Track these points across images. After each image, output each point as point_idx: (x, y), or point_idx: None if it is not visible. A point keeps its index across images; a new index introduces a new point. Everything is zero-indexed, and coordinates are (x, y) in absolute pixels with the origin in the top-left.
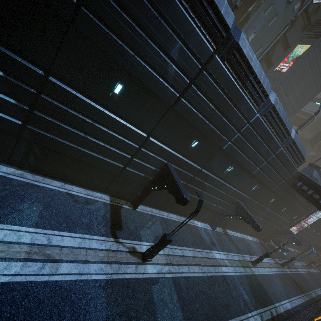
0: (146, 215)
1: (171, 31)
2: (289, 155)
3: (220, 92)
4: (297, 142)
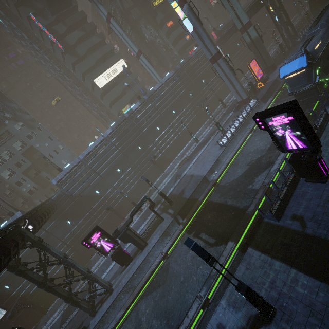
0: None
1: None
2: None
3: None
4: None
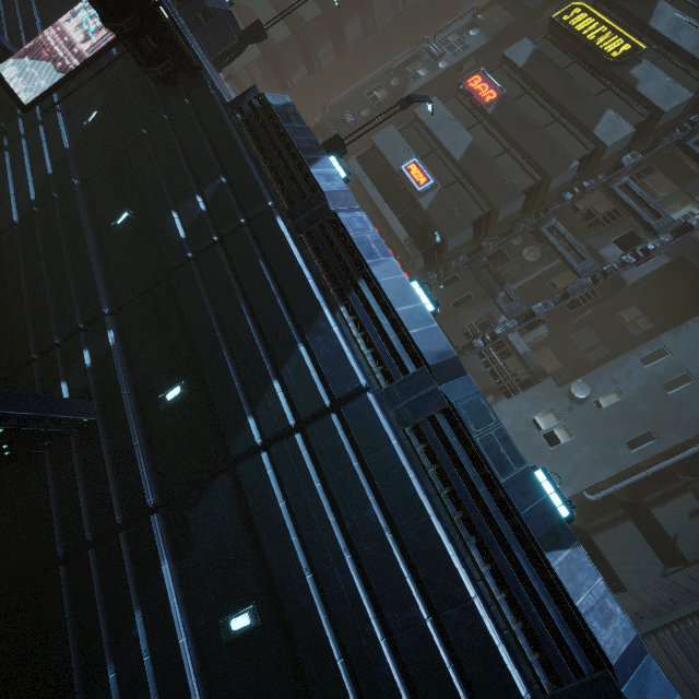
0: None
1: (218, 167)
2: None
3: (266, 275)
4: None
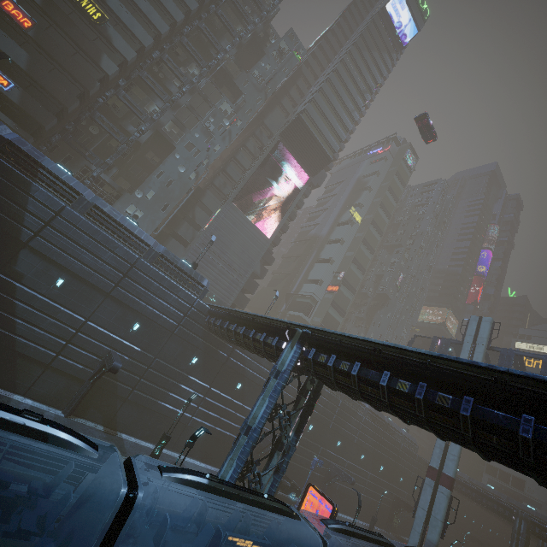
0: None
1: None
2: (170, 276)
3: None
4: (174, 260)
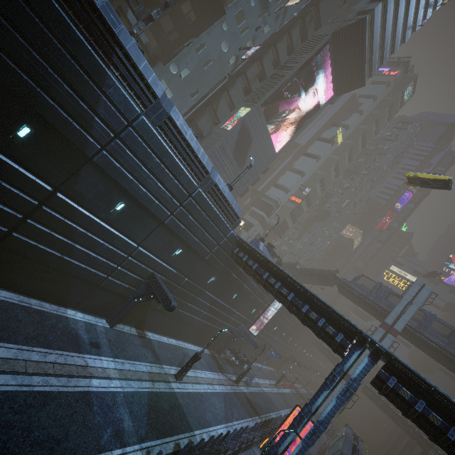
0: None
1: None
2: (217, 206)
3: (55, 42)
4: (224, 190)
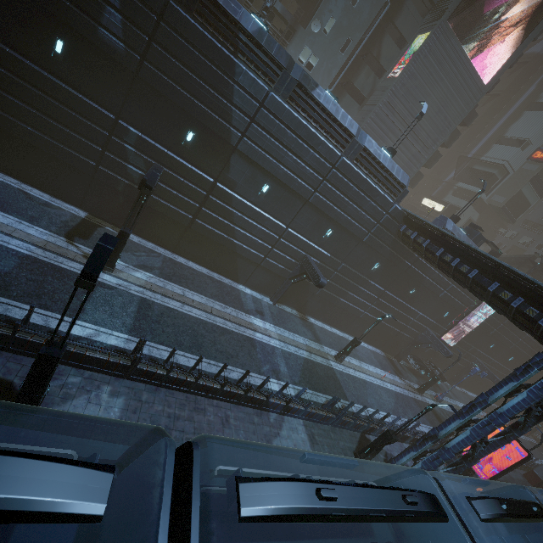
0: (142, 247)
1: None
2: (370, 176)
3: (196, 53)
4: (377, 154)
